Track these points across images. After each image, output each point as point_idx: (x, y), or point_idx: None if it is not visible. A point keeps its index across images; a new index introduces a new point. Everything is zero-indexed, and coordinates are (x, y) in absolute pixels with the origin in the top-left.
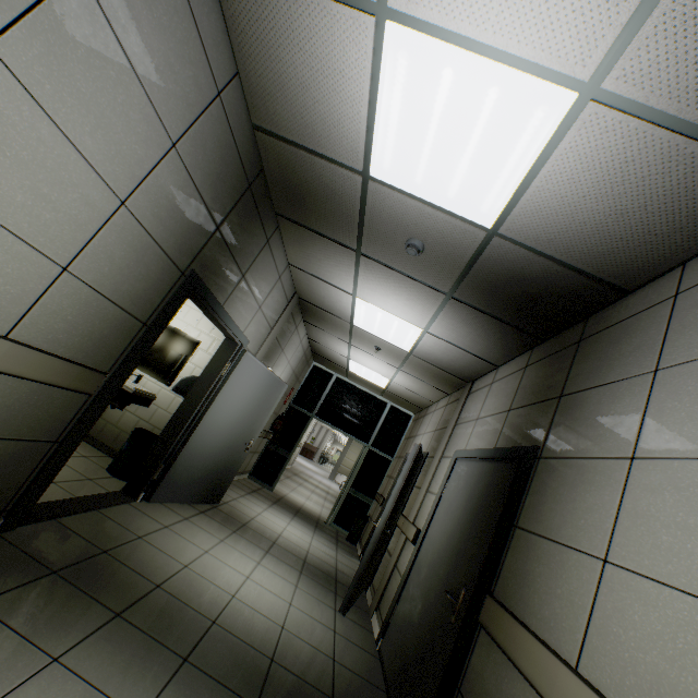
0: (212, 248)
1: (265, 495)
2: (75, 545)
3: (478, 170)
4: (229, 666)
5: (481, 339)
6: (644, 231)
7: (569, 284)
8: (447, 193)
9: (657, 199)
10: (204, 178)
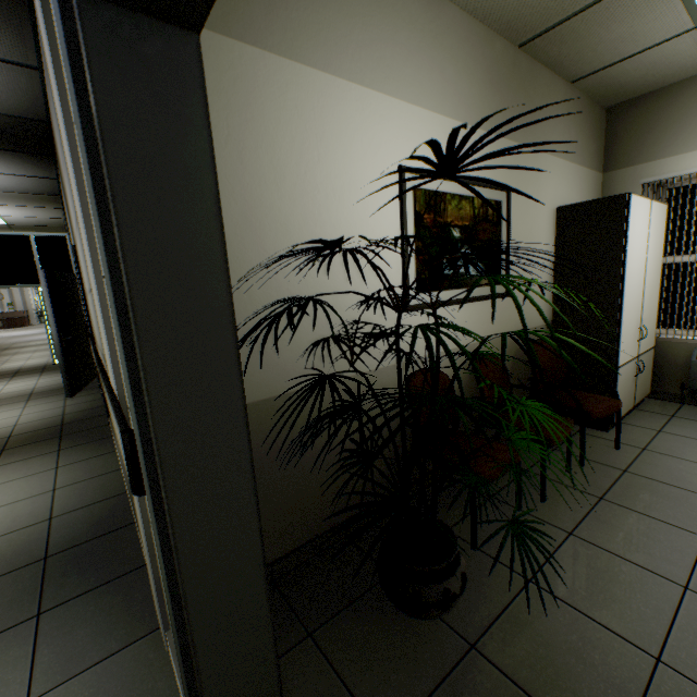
0: None
1: None
2: None
3: None
4: None
5: (15, 165)
6: None
7: (8, 122)
8: None
9: None
10: None
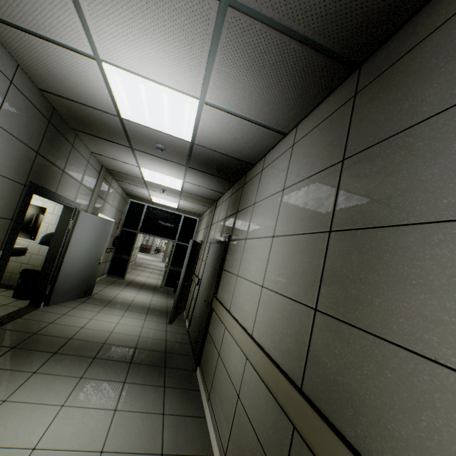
0: (37, 165)
1: (120, 283)
2: (17, 335)
3: (174, 121)
4: (116, 355)
5: (211, 183)
6: (247, 145)
7: (233, 162)
8: (165, 128)
9: (244, 136)
10: (19, 130)
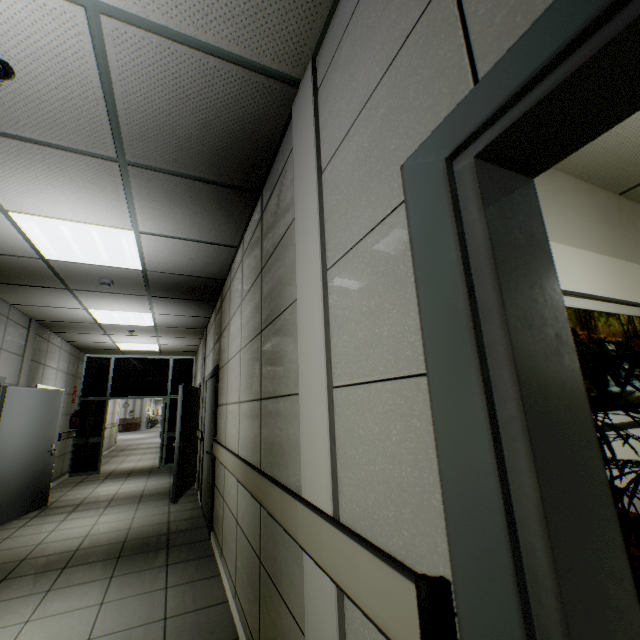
0: None
1: (93, 479)
2: None
3: (113, 253)
4: (96, 556)
5: (188, 309)
6: (206, 263)
7: (200, 281)
8: (105, 261)
9: (198, 254)
10: None
